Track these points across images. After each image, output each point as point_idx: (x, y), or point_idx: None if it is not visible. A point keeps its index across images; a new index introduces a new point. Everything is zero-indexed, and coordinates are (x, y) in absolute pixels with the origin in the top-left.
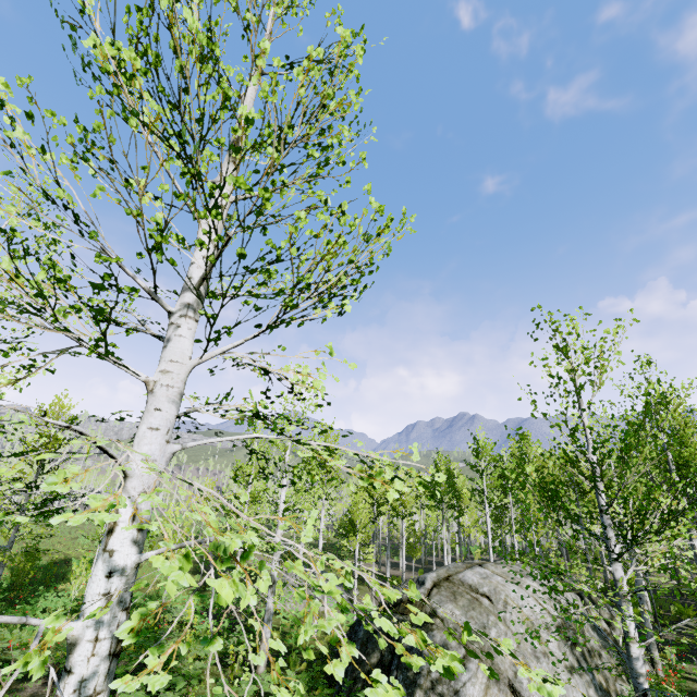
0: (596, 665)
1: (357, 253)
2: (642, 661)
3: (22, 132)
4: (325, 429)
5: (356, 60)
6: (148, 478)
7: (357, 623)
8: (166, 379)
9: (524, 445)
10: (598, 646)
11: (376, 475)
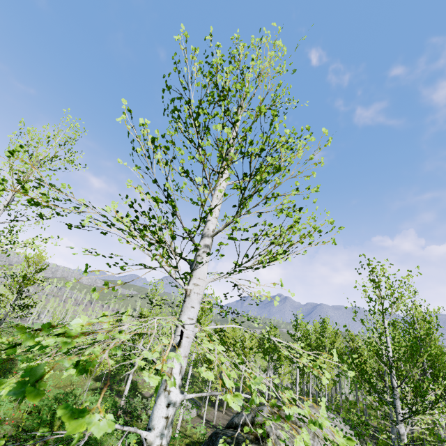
0: None
1: (312, 238)
2: None
3: (159, 154)
4: (250, 318)
5: (327, 143)
6: (187, 348)
7: (214, 435)
8: (196, 289)
9: (324, 326)
10: None
11: (314, 366)
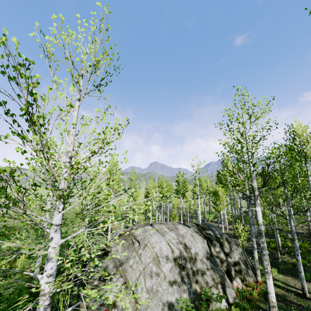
0: (196, 280)
1: None
2: (41, 310)
3: None
4: None
5: None
6: None
7: None
8: None
9: (224, 164)
10: (206, 268)
11: None
